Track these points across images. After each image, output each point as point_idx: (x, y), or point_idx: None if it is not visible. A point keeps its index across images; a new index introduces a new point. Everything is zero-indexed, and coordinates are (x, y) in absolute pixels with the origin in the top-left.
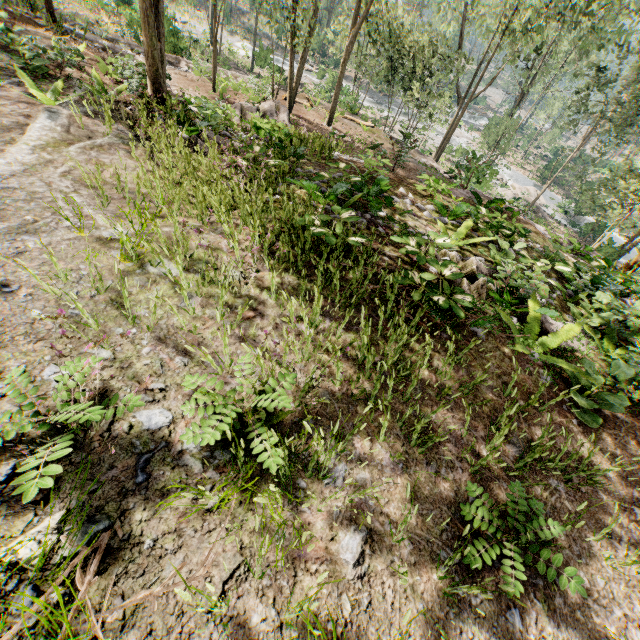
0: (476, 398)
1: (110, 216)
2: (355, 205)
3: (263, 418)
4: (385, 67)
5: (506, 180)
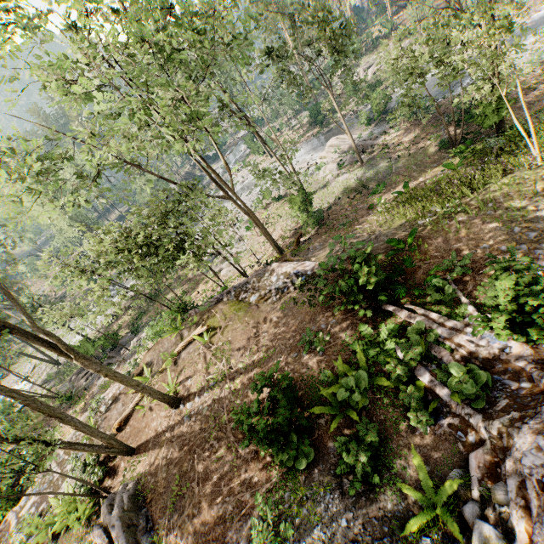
0: None
1: None
2: None
3: None
4: (153, 267)
5: (311, 159)
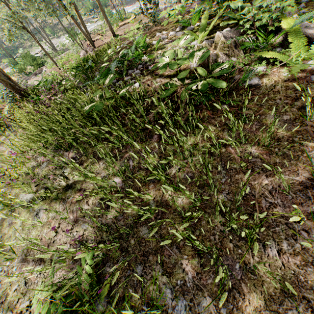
0: (280, 141)
1: (1, 183)
2: (132, 66)
3: (87, 306)
4: None
5: None
